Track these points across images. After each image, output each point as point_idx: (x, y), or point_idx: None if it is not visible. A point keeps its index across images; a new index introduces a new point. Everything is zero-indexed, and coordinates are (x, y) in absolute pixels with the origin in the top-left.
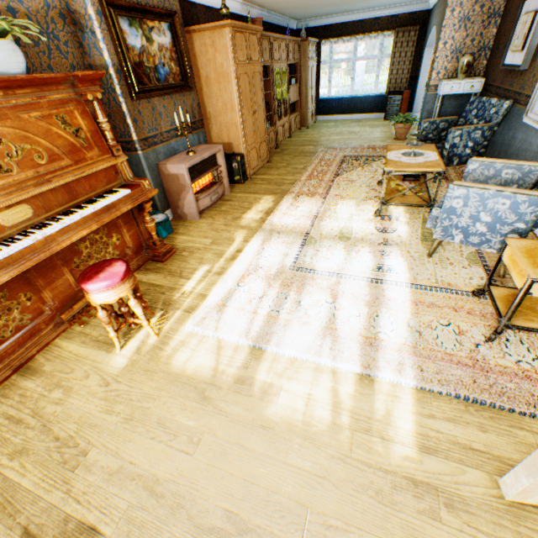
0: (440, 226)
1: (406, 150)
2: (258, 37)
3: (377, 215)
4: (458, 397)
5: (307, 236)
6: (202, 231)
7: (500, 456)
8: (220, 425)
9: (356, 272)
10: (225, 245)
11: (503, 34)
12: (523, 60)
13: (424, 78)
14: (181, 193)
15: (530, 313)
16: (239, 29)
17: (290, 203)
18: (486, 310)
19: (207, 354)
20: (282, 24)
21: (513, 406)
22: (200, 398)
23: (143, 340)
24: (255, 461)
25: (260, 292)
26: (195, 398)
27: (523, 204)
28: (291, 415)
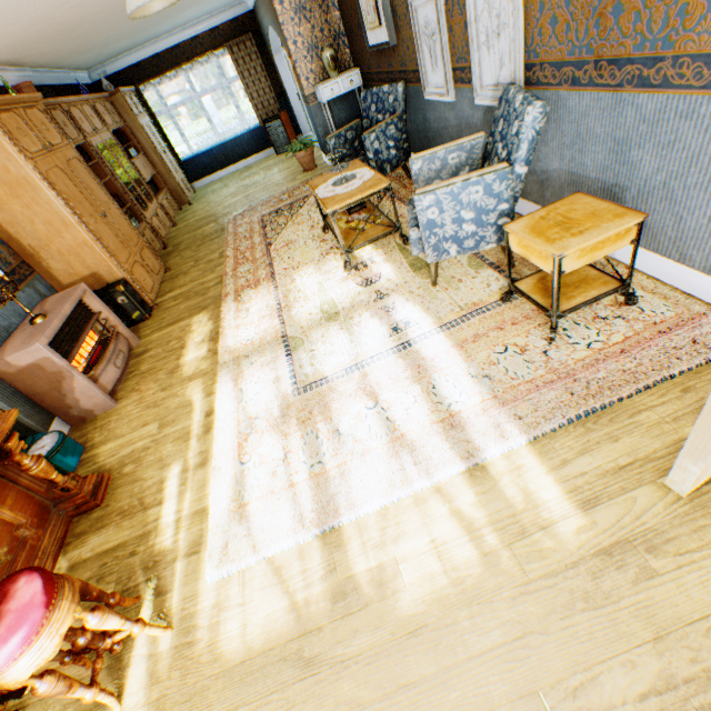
0: (429, 247)
1: (334, 179)
2: (42, 109)
3: (349, 269)
4: (571, 421)
5: (286, 340)
6: (133, 419)
7: (647, 455)
8: (358, 684)
9: (375, 350)
10: (184, 418)
11: (350, 14)
12: (389, 36)
13: (293, 91)
14: (61, 386)
15: (565, 290)
16: (2, 106)
17: (234, 309)
18: (525, 310)
19: (266, 594)
20: (68, 82)
21: (618, 394)
22: (303, 670)
23: (150, 655)
24: (438, 691)
25: (279, 453)
26: (296, 676)
27: (495, 184)
28: (433, 587)
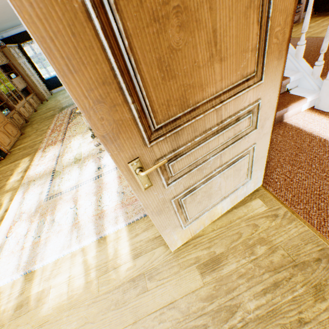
0: None
1: None
2: None
3: (93, 137)
4: (146, 215)
5: (54, 172)
6: None
7: None
8: None
9: (87, 178)
10: None
11: None
12: None
13: None
14: None
15: None
16: None
17: (41, 155)
18: None
19: None
20: None
21: None
22: None
23: None
24: None
25: (25, 231)
26: None
27: None
28: (59, 301)
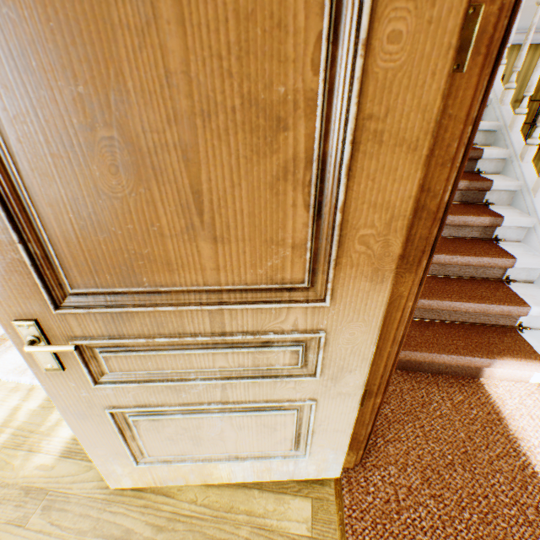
0: None
1: None
2: None
3: None
4: None
5: None
6: None
7: None
8: None
9: None
10: None
11: None
12: None
13: None
14: None
15: None
16: None
17: None
18: None
19: None
20: None
21: None
22: None
23: None
24: None
25: None
26: None
27: None
28: None
